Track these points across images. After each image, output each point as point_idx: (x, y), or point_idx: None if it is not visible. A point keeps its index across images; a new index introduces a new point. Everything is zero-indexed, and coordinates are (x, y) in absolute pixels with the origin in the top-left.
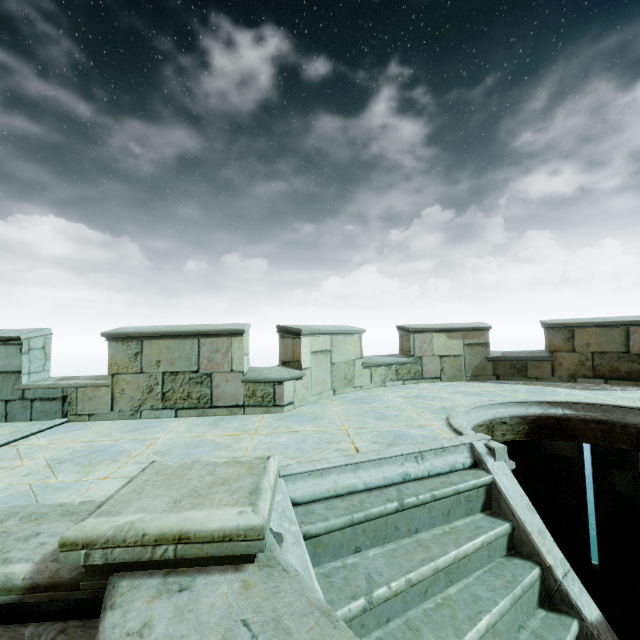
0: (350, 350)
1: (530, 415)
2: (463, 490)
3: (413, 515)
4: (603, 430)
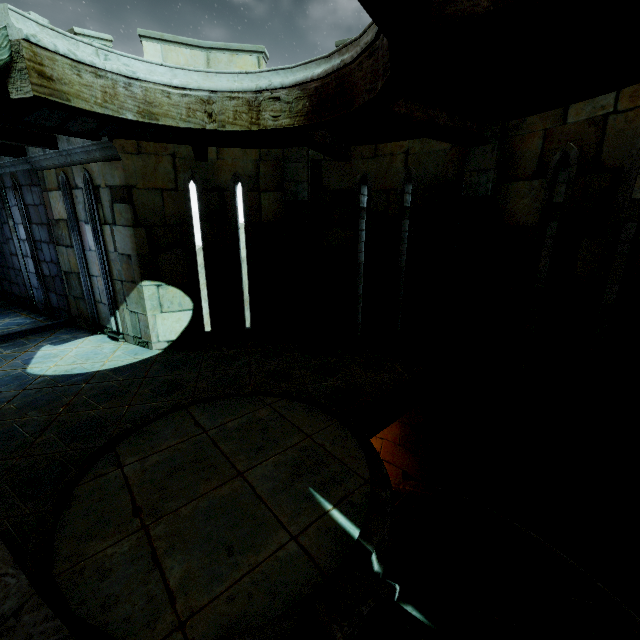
0: None
1: (307, 79)
2: None
3: None
4: (372, 68)
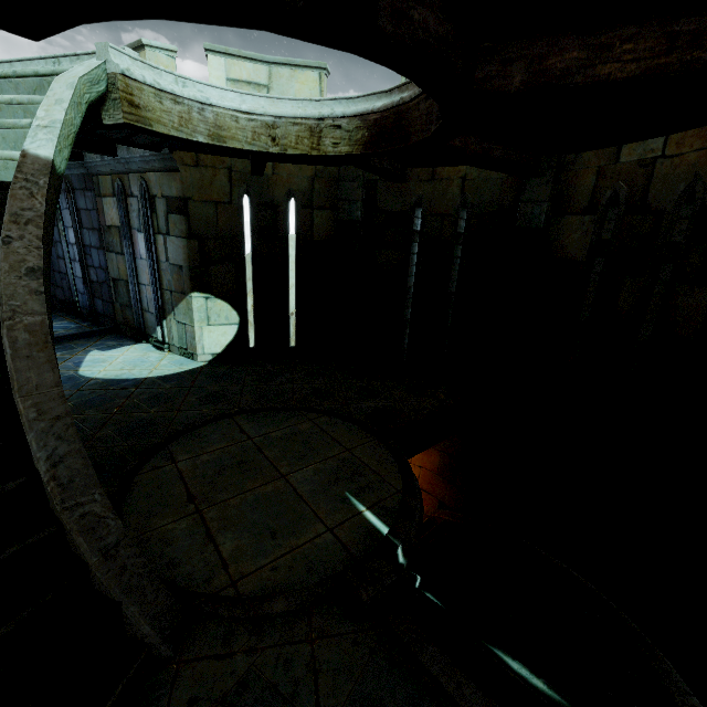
0: (301, 91)
1: (368, 111)
2: (43, 74)
3: (3, 87)
4: (428, 110)
